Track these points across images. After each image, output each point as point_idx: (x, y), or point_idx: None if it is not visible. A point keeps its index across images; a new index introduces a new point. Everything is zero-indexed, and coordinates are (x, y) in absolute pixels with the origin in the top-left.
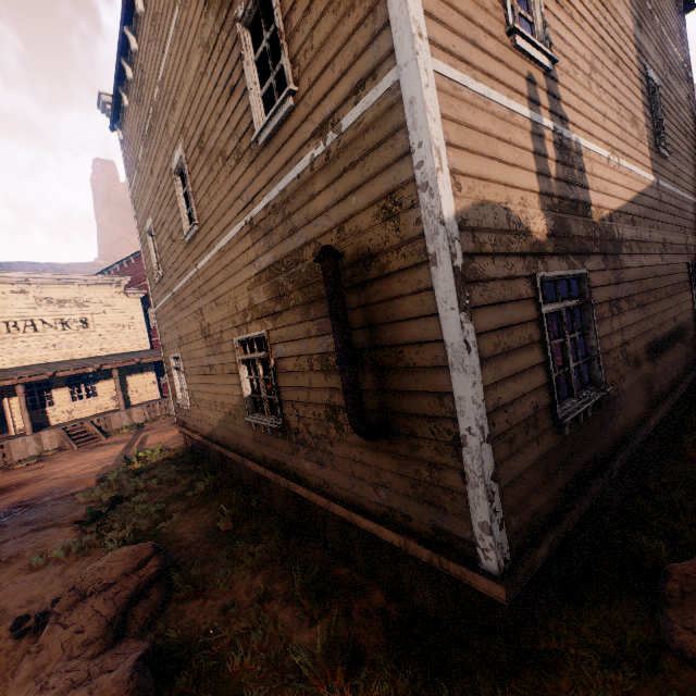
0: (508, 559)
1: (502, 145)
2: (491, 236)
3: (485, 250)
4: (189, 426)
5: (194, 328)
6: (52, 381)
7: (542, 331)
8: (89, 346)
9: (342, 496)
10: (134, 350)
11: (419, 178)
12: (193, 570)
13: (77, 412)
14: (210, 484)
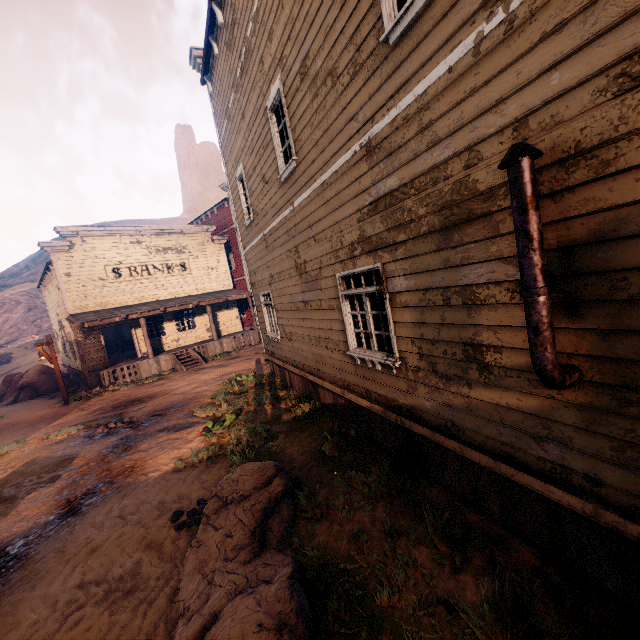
0: None
1: None
2: None
3: None
4: (279, 357)
5: (287, 267)
6: (163, 315)
7: None
8: (188, 286)
9: (479, 442)
10: (221, 290)
11: None
12: (319, 495)
13: (182, 341)
14: (306, 410)
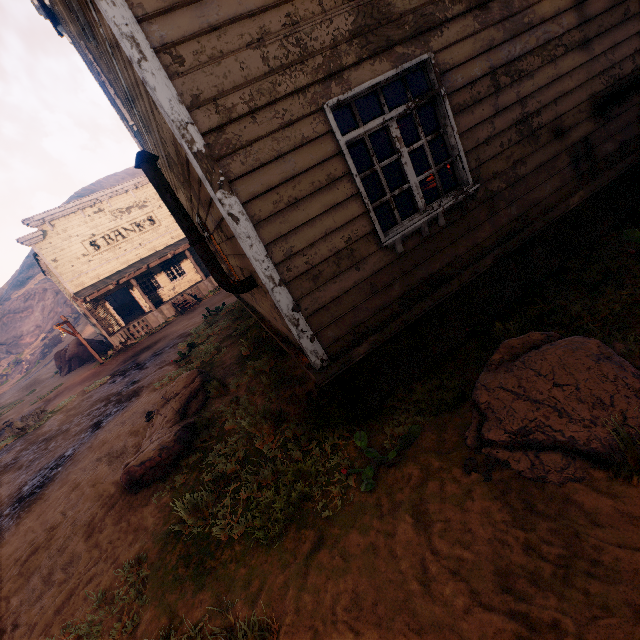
0: (326, 359)
1: None
2: (243, 93)
3: (237, 114)
4: None
5: None
6: (152, 271)
7: (347, 164)
8: (163, 238)
9: (275, 327)
10: None
11: (138, 73)
12: (211, 382)
13: (178, 288)
14: (244, 326)
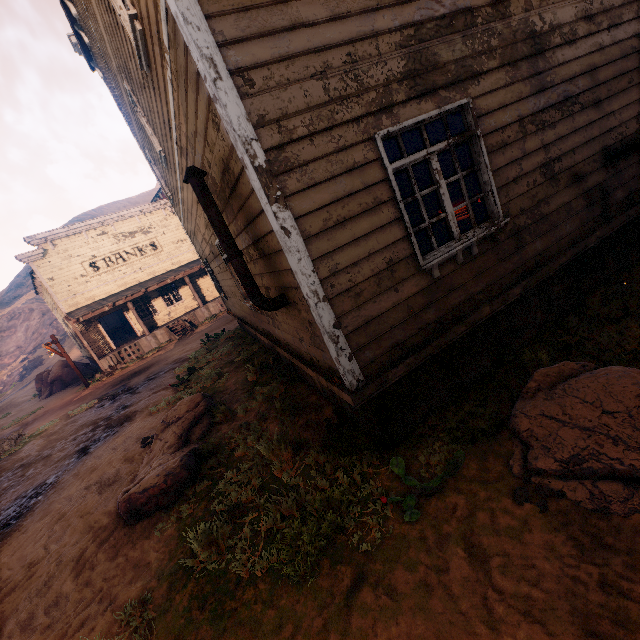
0: (362, 379)
1: (308, 3)
2: (304, 117)
3: (297, 136)
4: (233, 312)
5: (201, 238)
6: (149, 295)
7: (392, 189)
8: (163, 263)
9: (294, 350)
10: (196, 259)
11: (210, 92)
12: (219, 406)
13: (174, 314)
14: (247, 352)
